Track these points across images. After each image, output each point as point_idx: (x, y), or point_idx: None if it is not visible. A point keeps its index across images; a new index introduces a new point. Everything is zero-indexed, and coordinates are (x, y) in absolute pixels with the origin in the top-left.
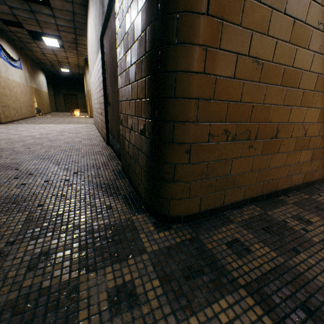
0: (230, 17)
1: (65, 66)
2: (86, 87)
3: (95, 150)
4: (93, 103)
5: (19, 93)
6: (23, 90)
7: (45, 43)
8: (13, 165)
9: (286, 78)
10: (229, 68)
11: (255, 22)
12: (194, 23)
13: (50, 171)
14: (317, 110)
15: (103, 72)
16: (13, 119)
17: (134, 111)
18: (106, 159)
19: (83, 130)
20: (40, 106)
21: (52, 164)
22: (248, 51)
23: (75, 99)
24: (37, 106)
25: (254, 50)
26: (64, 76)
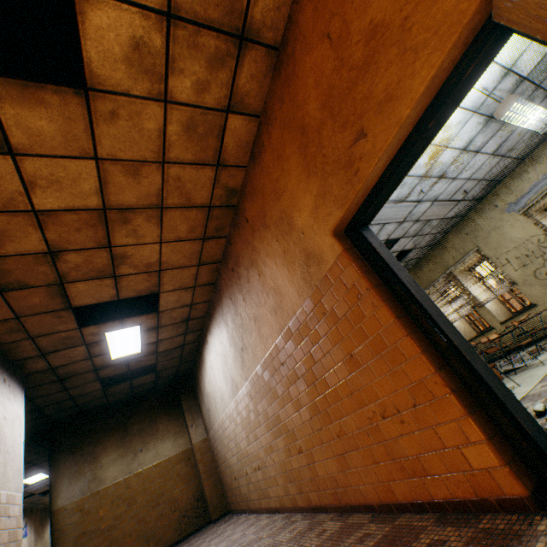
0: (70, 530)
1: None
2: None
3: None
4: None
5: None
6: None
7: None
8: None
9: (104, 525)
10: (73, 542)
11: (80, 523)
12: (58, 539)
13: None
14: (133, 521)
15: None
16: None
17: None
18: None
19: None
20: None
21: None
22: (80, 532)
23: None
24: None
25: (83, 530)
26: None
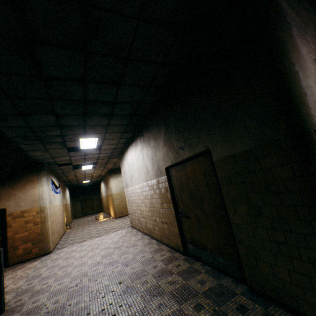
0: None
1: (87, 179)
2: (108, 191)
3: (184, 266)
4: (132, 208)
5: (59, 215)
6: (60, 210)
7: (82, 168)
8: (142, 315)
9: None
10: None
11: None
12: None
13: (187, 314)
14: None
15: (170, 191)
16: (56, 243)
17: (285, 239)
18: (213, 278)
19: (134, 239)
20: (67, 219)
21: (175, 302)
22: None
23: (90, 202)
24: (66, 220)
25: None
26: (83, 185)
